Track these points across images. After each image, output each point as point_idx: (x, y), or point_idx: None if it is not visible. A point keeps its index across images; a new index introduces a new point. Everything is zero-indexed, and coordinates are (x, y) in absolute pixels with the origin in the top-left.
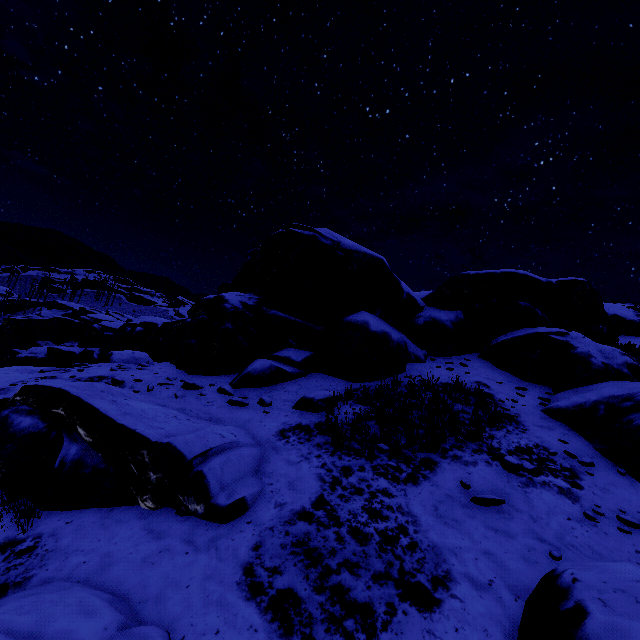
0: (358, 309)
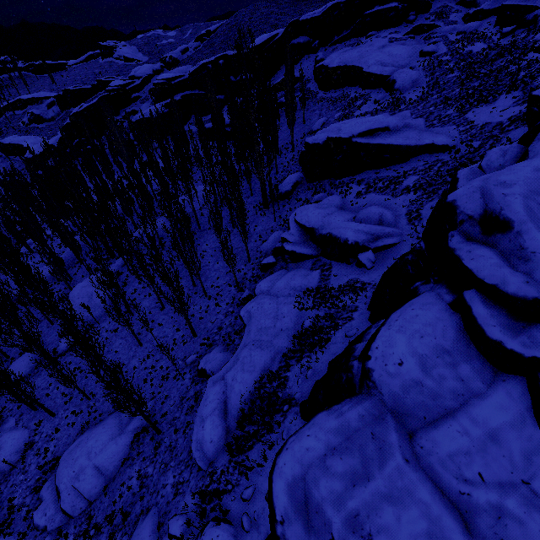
0: None
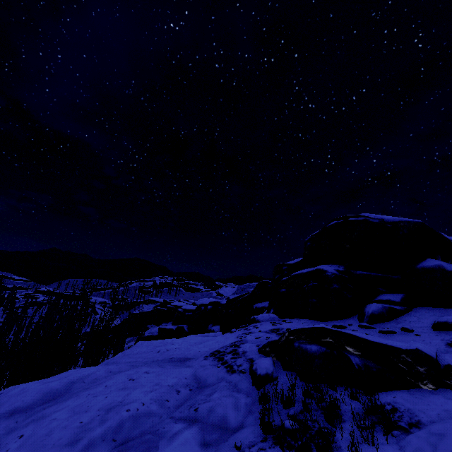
0: (421, 258)
